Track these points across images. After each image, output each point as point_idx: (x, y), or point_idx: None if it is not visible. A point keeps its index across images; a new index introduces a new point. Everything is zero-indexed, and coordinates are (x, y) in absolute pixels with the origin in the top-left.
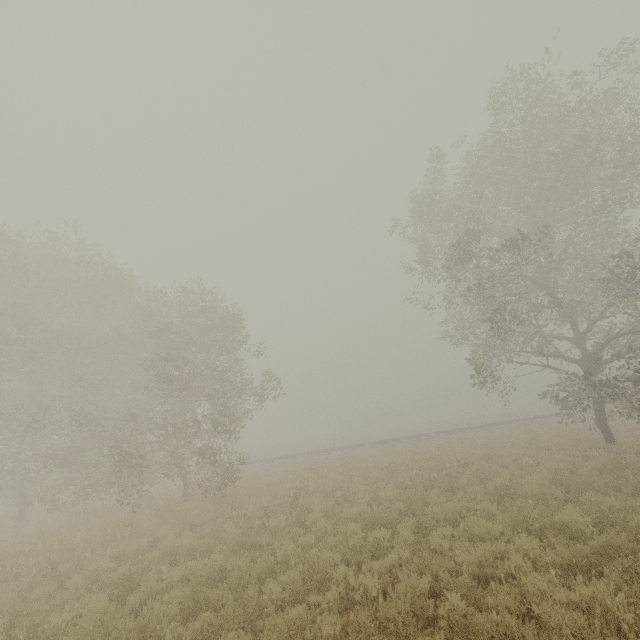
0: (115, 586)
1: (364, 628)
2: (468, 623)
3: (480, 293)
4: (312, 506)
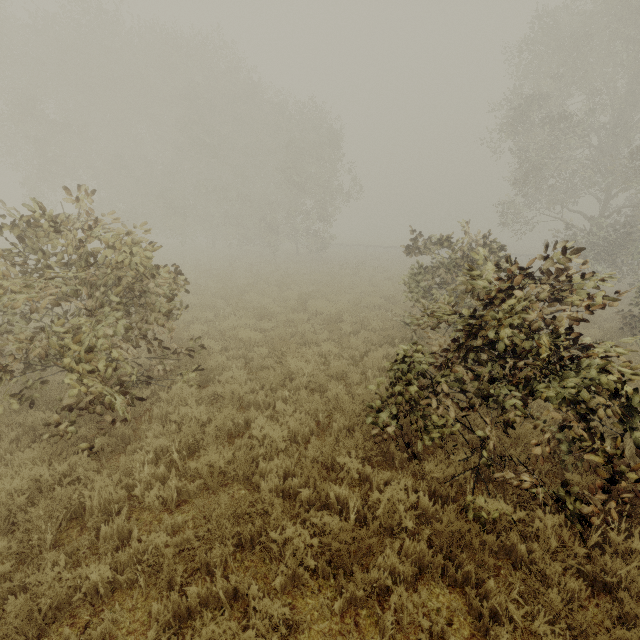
0: (281, 275)
1: (365, 296)
2: (392, 296)
3: (520, 156)
4: (364, 270)
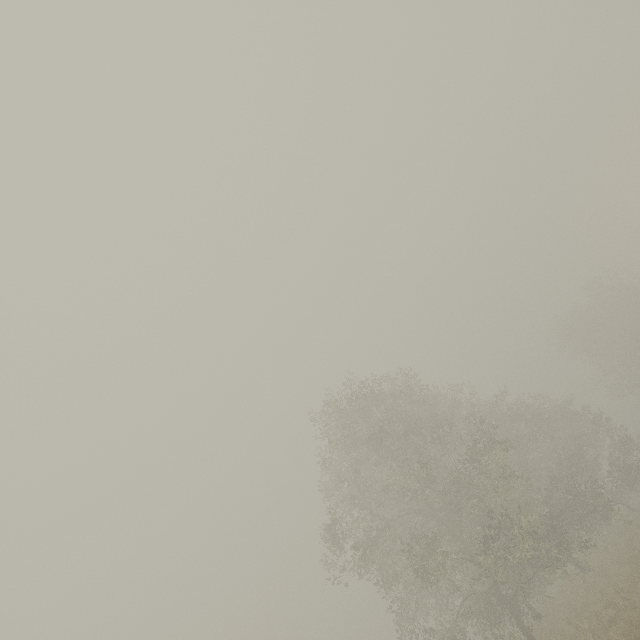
0: None
1: None
2: None
3: None
4: None
